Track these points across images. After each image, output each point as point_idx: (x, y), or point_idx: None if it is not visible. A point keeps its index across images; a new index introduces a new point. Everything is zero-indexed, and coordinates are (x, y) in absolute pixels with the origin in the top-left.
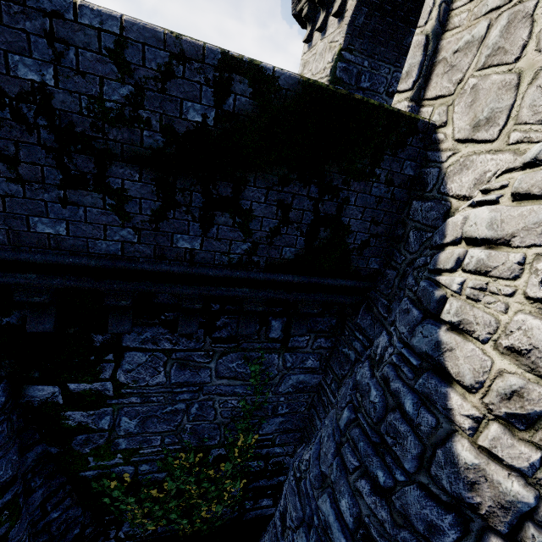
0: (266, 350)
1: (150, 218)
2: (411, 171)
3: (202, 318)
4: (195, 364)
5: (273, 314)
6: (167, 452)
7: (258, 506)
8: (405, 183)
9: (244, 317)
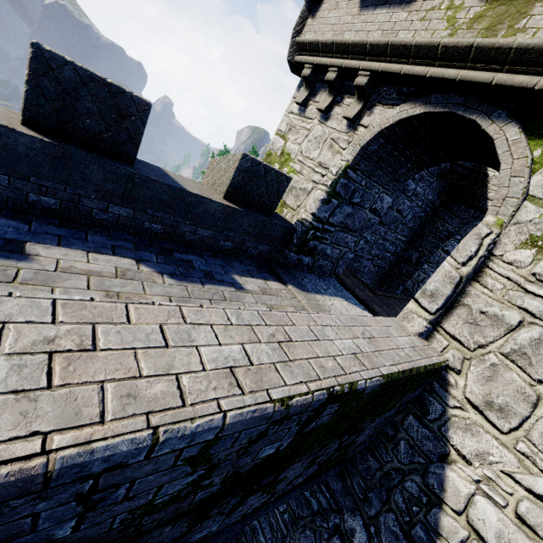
0: None
1: None
2: (417, 393)
3: None
4: None
5: None
6: None
7: None
8: (409, 401)
9: None
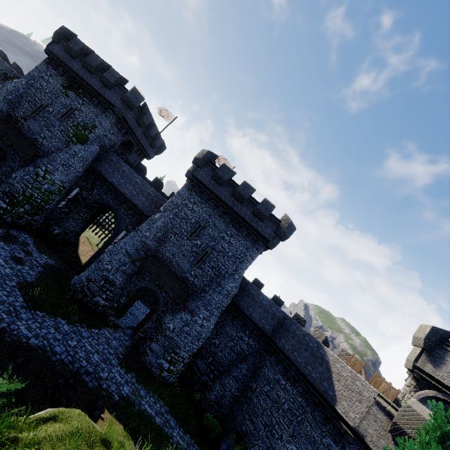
0: None
1: None
2: None
3: None
4: None
5: None
6: None
7: None
8: None
9: None
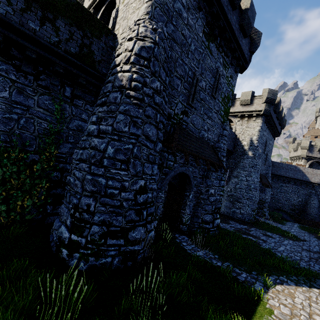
0: (63, 101)
1: (20, 9)
2: (112, 44)
3: (34, 71)
4: (26, 94)
5: (67, 84)
6: (0, 147)
7: (56, 212)
8: (110, 47)
9: (54, 76)
